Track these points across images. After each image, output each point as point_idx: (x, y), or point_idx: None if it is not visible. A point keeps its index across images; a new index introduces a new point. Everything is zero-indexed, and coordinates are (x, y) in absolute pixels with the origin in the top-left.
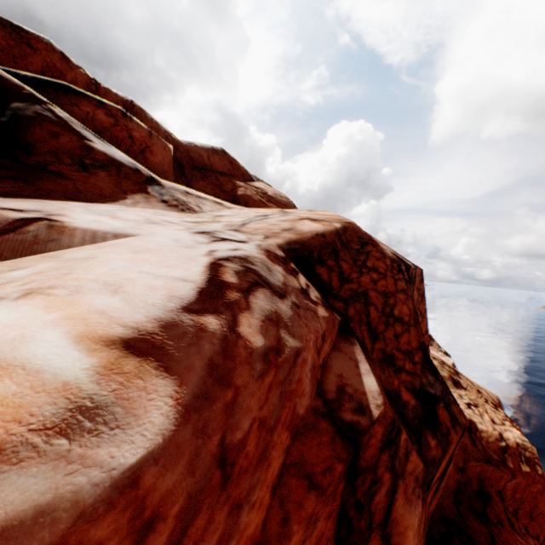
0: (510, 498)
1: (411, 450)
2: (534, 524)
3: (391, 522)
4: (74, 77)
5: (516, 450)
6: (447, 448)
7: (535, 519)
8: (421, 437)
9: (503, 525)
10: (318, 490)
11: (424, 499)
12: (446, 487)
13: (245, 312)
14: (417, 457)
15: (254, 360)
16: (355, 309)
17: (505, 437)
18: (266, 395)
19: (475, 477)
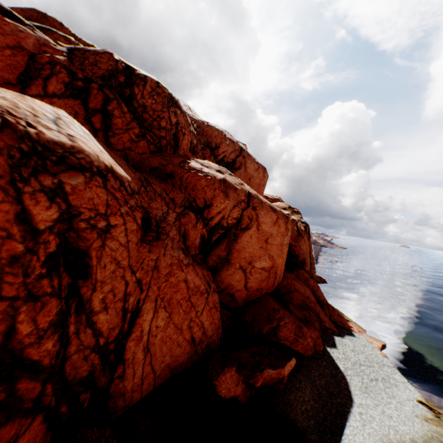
0: (185, 181)
1: (63, 73)
2: (194, 193)
3: (49, 82)
4: (64, 32)
5: (205, 172)
6: (90, 91)
7: (195, 191)
8: (77, 81)
9: (175, 187)
10: (18, 51)
11: (76, 99)
12: (149, 165)
13: (12, 22)
14: (66, 77)
15: (3, 19)
16: (79, 59)
17: (204, 169)
18: (5, 25)
19: (170, 170)
